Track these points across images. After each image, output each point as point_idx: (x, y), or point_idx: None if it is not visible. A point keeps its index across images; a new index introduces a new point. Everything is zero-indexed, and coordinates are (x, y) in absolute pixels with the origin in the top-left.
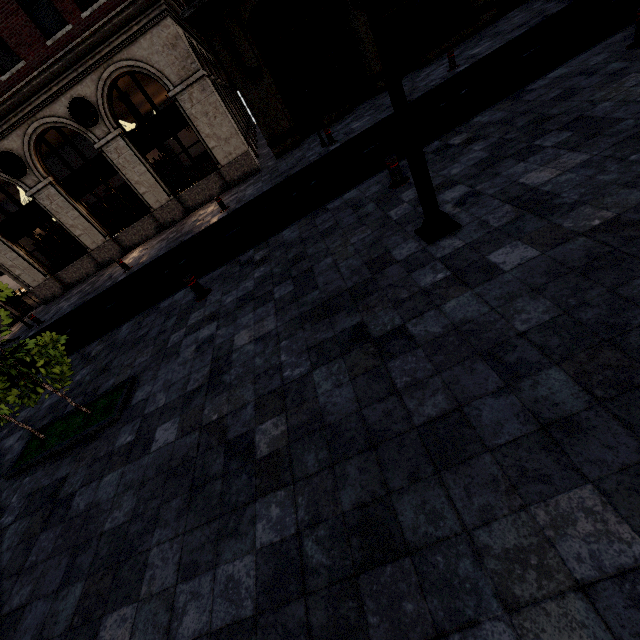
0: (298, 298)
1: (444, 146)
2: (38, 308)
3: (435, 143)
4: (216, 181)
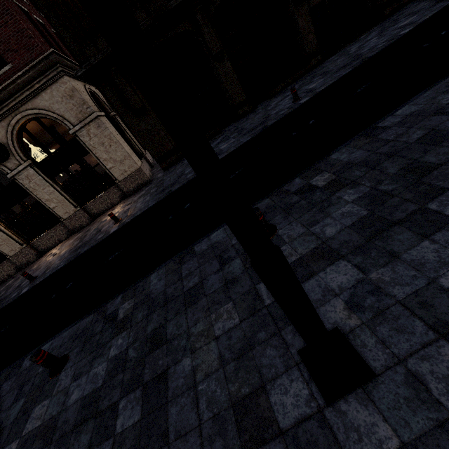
0: None
1: (307, 186)
2: None
3: (296, 180)
4: (115, 192)
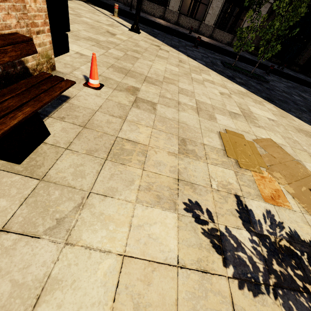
0: None
1: None
2: (118, 2)
3: None
4: (229, 38)
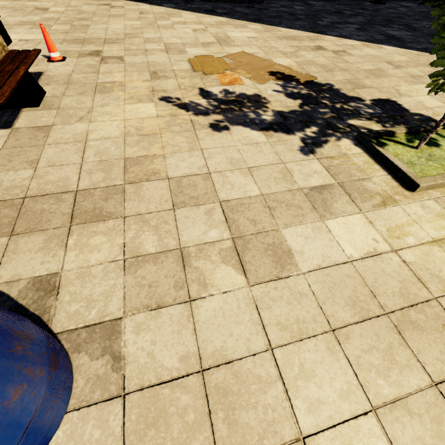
0: (330, 1)
1: None
2: None
3: None
4: None
